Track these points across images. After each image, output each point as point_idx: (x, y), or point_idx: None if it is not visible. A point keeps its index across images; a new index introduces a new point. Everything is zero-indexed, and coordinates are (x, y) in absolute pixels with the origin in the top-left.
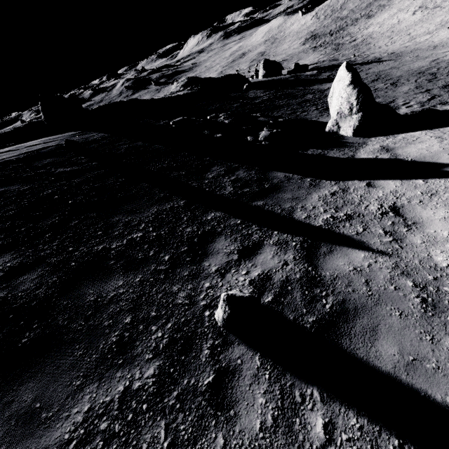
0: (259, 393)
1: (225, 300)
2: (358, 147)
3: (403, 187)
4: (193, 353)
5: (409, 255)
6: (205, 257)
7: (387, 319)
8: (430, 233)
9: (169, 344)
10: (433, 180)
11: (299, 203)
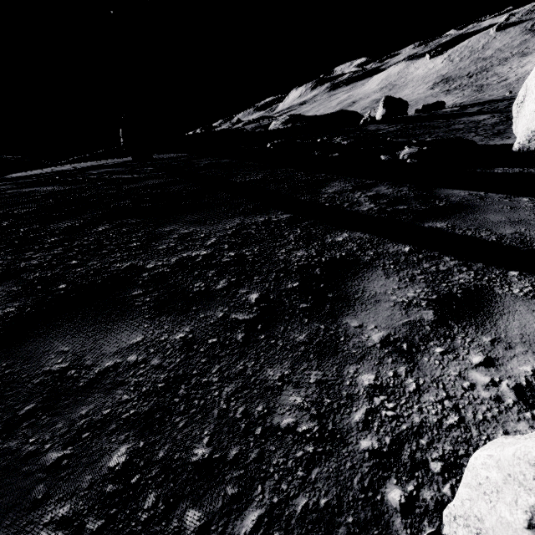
0: None
1: None
2: None
3: None
4: None
5: None
6: (346, 307)
7: None
8: None
9: None
10: None
11: (534, 228)
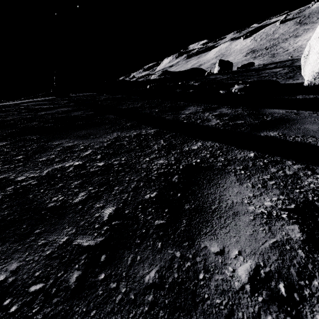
0: None
1: None
2: None
3: None
4: None
5: None
6: (204, 223)
7: None
8: None
9: None
10: None
11: None
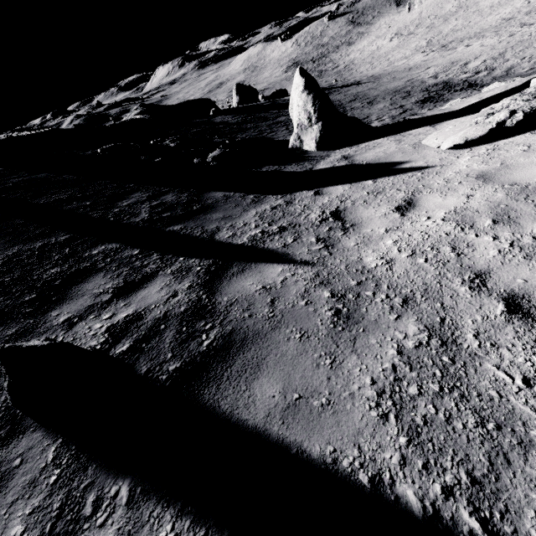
0: (21, 515)
1: None
2: (319, 160)
3: (351, 190)
4: None
5: (336, 260)
6: (58, 304)
7: (282, 346)
8: (366, 233)
9: None
10: (382, 179)
11: (230, 221)
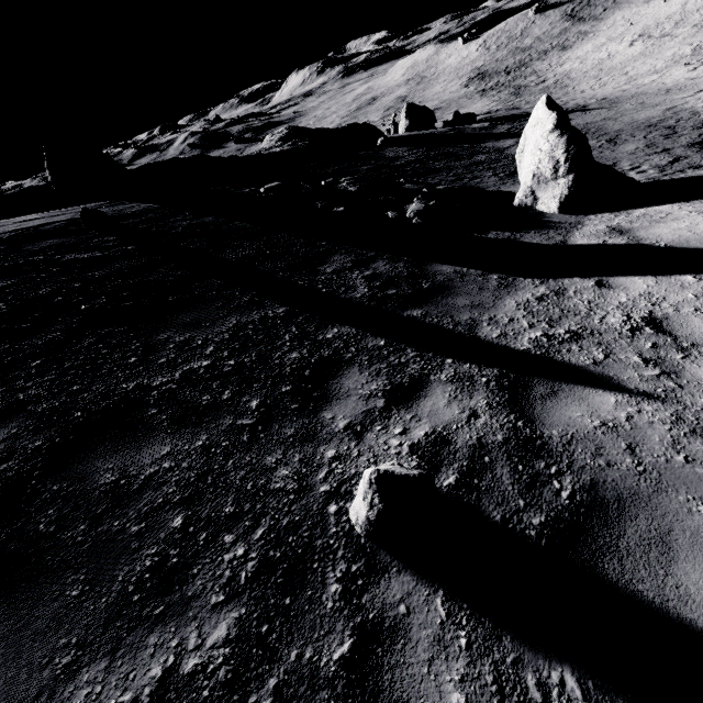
0: (451, 680)
1: (373, 483)
2: (569, 229)
3: (661, 287)
4: (307, 592)
5: (697, 399)
6: (326, 404)
7: (685, 520)
8: None
9: (259, 571)
10: None
11: (485, 312)
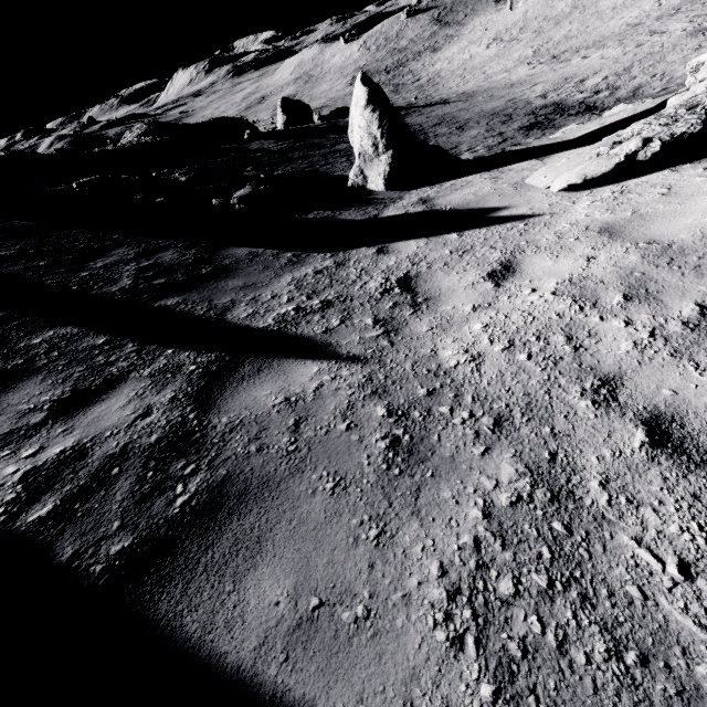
0: None
1: None
2: (388, 204)
3: (428, 247)
4: None
5: (400, 355)
6: None
7: (302, 505)
8: (445, 311)
9: None
10: (471, 232)
11: (252, 292)
